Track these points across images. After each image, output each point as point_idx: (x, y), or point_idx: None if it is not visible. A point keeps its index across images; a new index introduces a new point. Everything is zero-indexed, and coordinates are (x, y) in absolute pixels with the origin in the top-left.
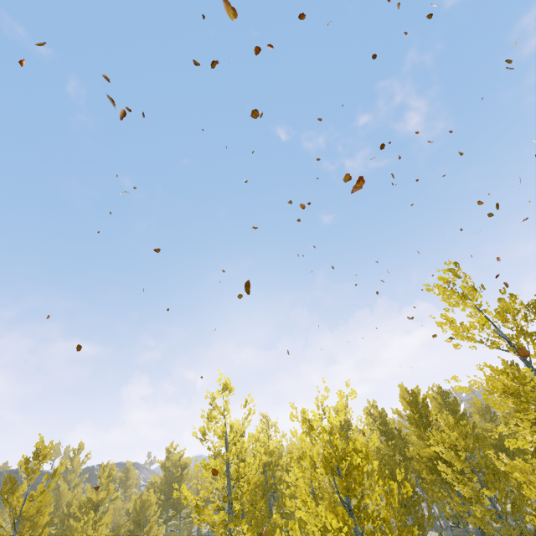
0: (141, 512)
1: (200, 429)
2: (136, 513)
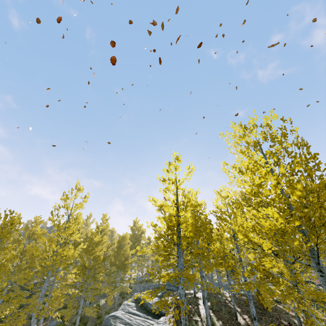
0: (122, 241)
1: (162, 177)
2: (119, 242)
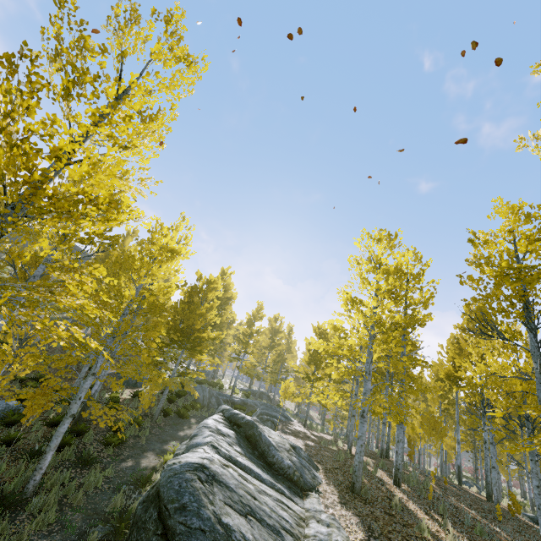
0: (203, 291)
1: None
2: (196, 289)
